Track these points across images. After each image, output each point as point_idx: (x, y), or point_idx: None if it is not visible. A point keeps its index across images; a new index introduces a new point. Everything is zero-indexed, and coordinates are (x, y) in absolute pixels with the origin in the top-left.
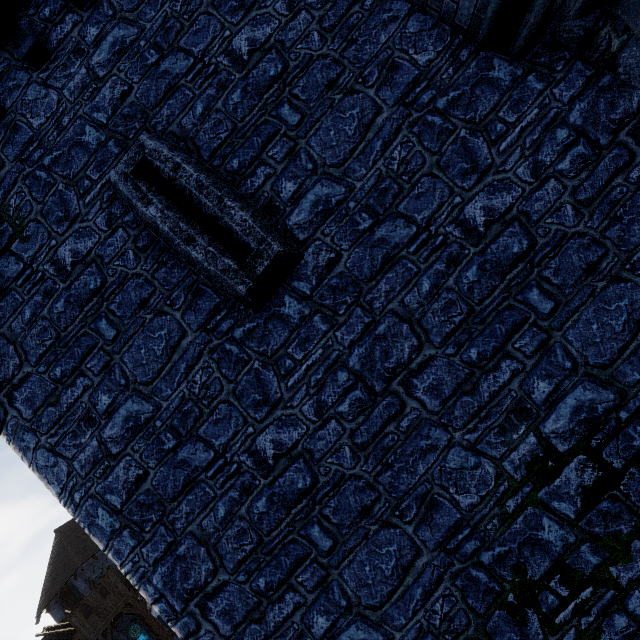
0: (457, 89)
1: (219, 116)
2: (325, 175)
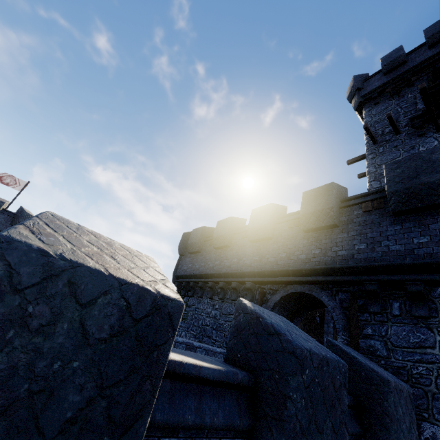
0: None
1: None
2: None
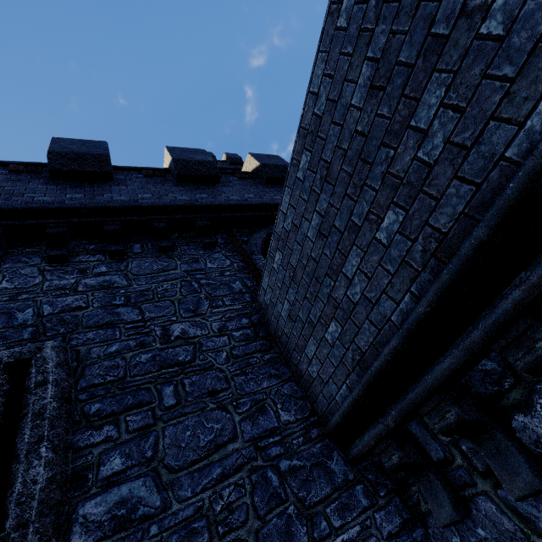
0: (300, 459)
1: (121, 362)
2: (155, 472)
